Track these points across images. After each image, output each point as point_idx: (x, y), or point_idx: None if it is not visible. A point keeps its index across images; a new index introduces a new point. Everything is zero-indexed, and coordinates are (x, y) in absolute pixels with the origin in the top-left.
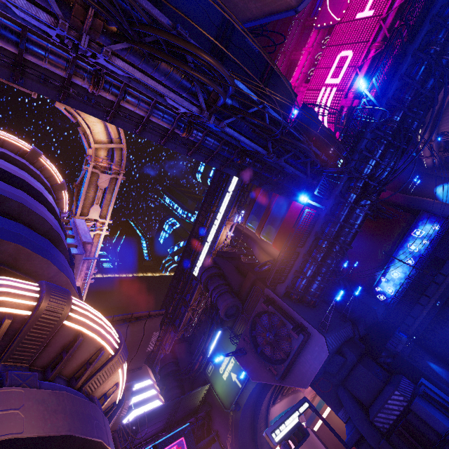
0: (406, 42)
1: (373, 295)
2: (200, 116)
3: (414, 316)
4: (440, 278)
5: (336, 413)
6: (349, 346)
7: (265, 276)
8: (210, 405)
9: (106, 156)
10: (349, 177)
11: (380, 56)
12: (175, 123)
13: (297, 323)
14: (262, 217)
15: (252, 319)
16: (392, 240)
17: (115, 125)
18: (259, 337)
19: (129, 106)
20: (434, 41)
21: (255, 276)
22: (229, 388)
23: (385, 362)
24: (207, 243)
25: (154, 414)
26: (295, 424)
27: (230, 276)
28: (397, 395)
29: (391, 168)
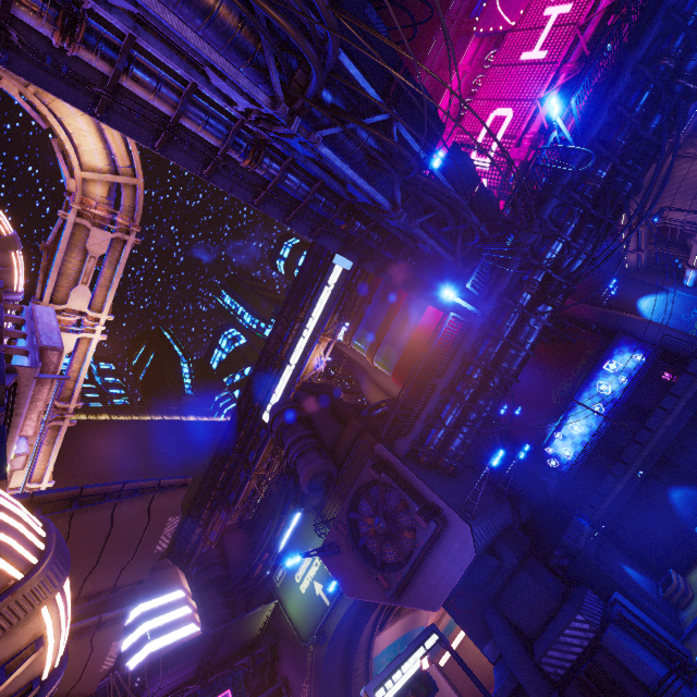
0: (624, 49)
1: (541, 459)
2: (272, 114)
3: (604, 492)
4: (645, 435)
5: (480, 648)
6: (506, 541)
7: (378, 425)
8: (276, 635)
9: (104, 197)
10: (522, 265)
11: (582, 70)
12: (230, 138)
13: (427, 503)
14: (377, 331)
15: (352, 495)
16: (574, 375)
17: (112, 125)
18: (363, 524)
19: (139, 89)
20: (667, 52)
21: (361, 423)
22: (309, 607)
23: (559, 565)
24: (287, 369)
25: (177, 656)
26: (415, 673)
27: (321, 422)
28: (580, 621)
29: (587, 255)
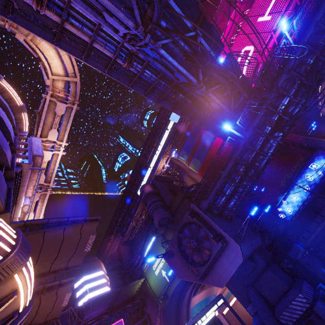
0: None
1: (275, 213)
2: (136, 33)
3: (311, 231)
4: None
5: (245, 307)
6: (259, 254)
7: (191, 195)
8: (144, 294)
9: (62, 87)
10: (266, 111)
11: (298, 7)
12: (117, 52)
13: (217, 233)
14: (190, 152)
15: (179, 228)
16: (292, 171)
17: (62, 48)
18: (185, 243)
19: (73, 29)
20: None
21: (183, 194)
22: (159, 282)
23: (287, 267)
24: (148, 170)
25: (98, 301)
26: (212, 318)
27: (164, 194)
28: (300, 297)
29: (302, 105)
